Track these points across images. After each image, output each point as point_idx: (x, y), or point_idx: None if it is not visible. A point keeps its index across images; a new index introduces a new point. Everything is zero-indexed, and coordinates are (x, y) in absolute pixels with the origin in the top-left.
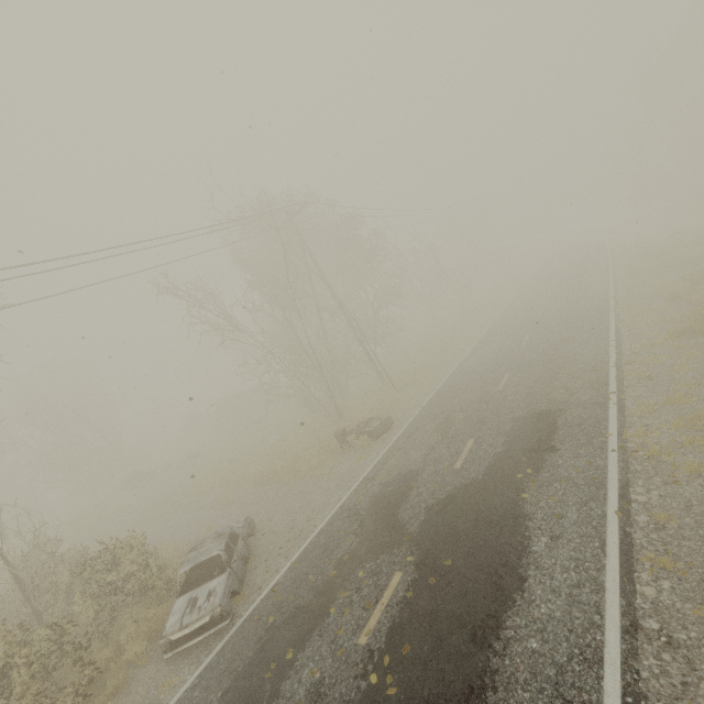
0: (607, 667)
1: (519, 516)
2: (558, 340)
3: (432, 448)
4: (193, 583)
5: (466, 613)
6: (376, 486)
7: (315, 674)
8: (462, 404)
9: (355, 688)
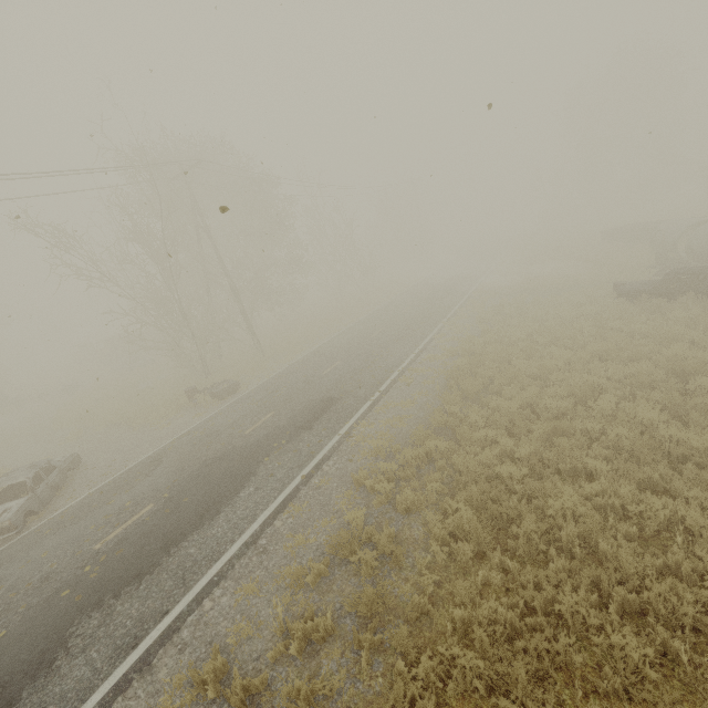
0: (219, 562)
1: (252, 473)
2: (392, 339)
3: (245, 414)
4: (1, 503)
5: (171, 531)
6: (188, 440)
7: (52, 566)
8: (293, 381)
9: (73, 574)
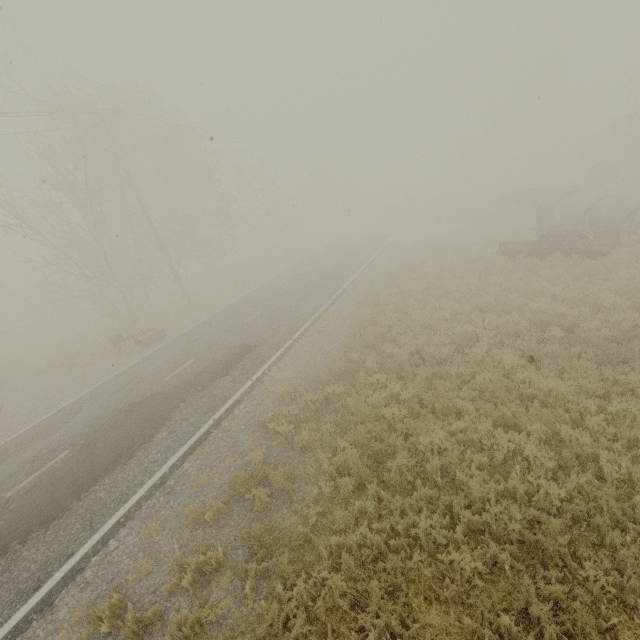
0: (127, 504)
1: (167, 418)
2: (309, 290)
3: (167, 362)
4: None
5: (84, 477)
6: (109, 387)
7: None
8: (215, 329)
9: None
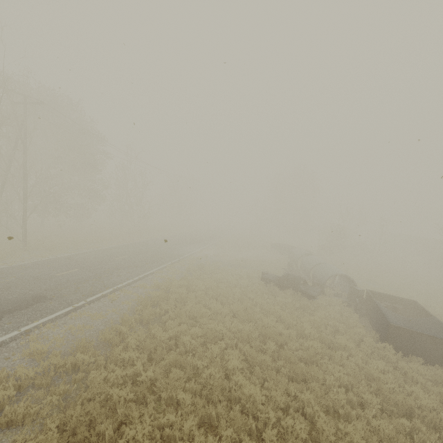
0: None
1: None
2: (127, 265)
3: None
4: None
5: None
6: None
7: None
8: (26, 274)
9: None
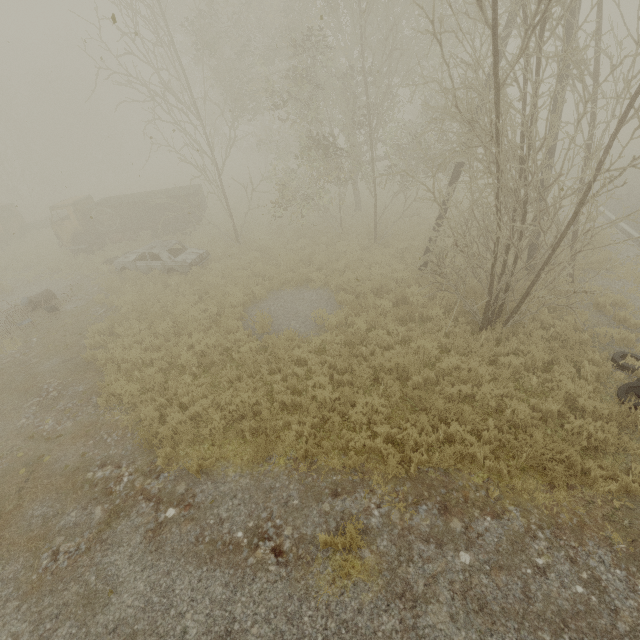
0: None
1: None
2: None
3: None
4: None
5: None
6: None
7: None
8: None
9: None
